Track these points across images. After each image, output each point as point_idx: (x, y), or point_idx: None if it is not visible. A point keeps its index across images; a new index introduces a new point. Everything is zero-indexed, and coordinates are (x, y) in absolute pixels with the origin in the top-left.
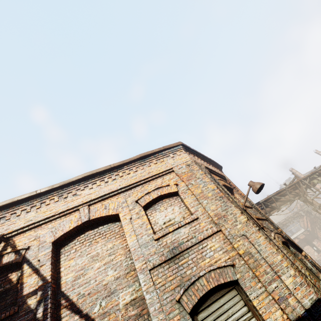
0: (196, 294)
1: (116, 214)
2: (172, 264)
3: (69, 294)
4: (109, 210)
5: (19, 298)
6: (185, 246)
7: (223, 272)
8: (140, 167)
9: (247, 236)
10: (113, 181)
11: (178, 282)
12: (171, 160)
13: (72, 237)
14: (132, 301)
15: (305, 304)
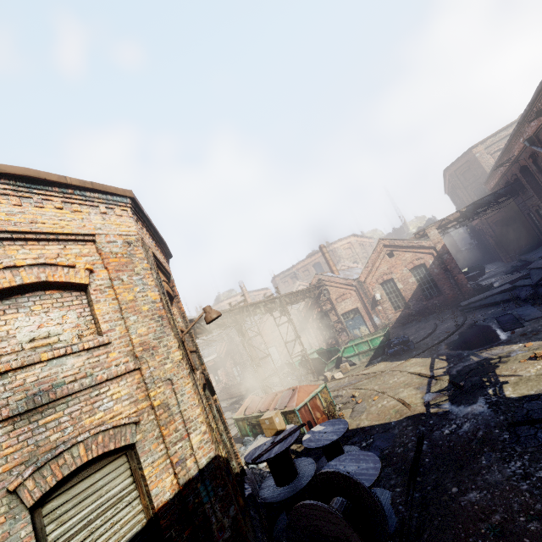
0: (58, 473)
1: None
2: (24, 424)
3: None
4: None
5: None
6: (67, 391)
7: (119, 433)
8: (10, 198)
9: (173, 381)
10: None
11: (26, 457)
12: (99, 219)
13: None
14: None
15: (201, 464)
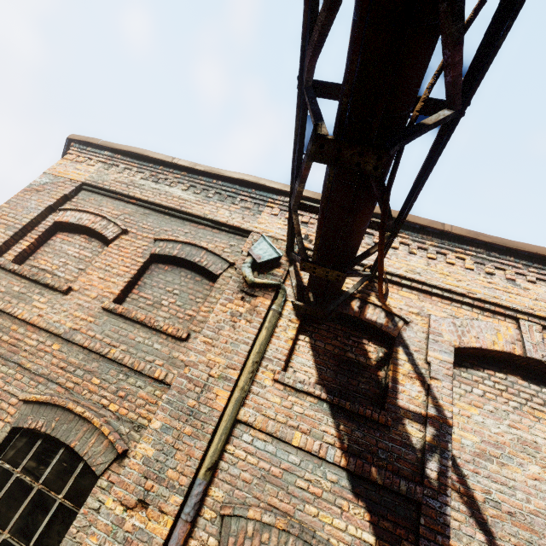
0: None
1: None
2: None
3: (467, 474)
4: None
5: (390, 403)
6: None
7: None
8: None
9: None
10: None
11: None
12: None
13: (477, 362)
14: None
15: None
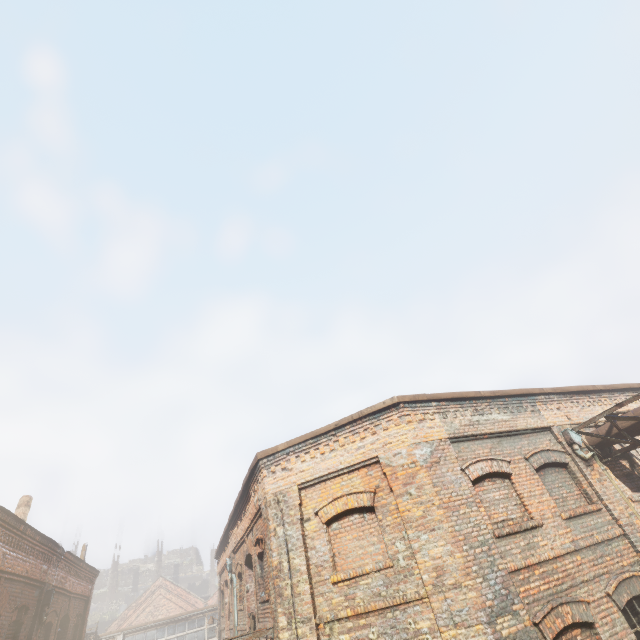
0: None
1: None
2: None
3: None
4: None
5: None
6: None
7: None
8: None
9: None
10: None
11: None
12: None
13: None
14: None
15: None
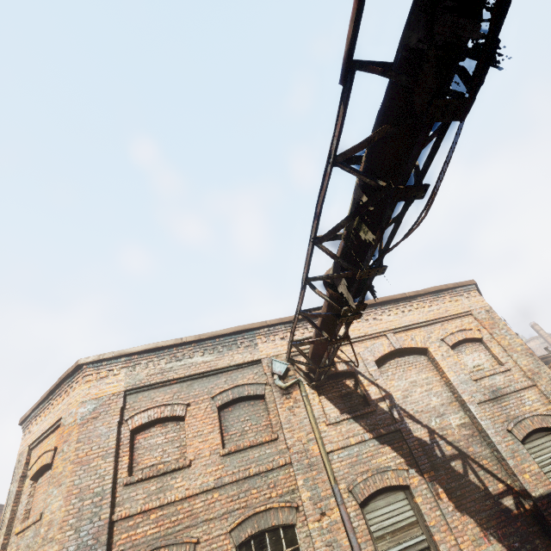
0: (524, 430)
1: (424, 348)
2: (496, 404)
3: (405, 408)
4: (417, 343)
5: (370, 401)
6: (505, 391)
7: (544, 419)
8: (433, 302)
9: None
10: (410, 312)
11: (505, 418)
12: (467, 301)
13: (383, 361)
14: (462, 424)
15: None
